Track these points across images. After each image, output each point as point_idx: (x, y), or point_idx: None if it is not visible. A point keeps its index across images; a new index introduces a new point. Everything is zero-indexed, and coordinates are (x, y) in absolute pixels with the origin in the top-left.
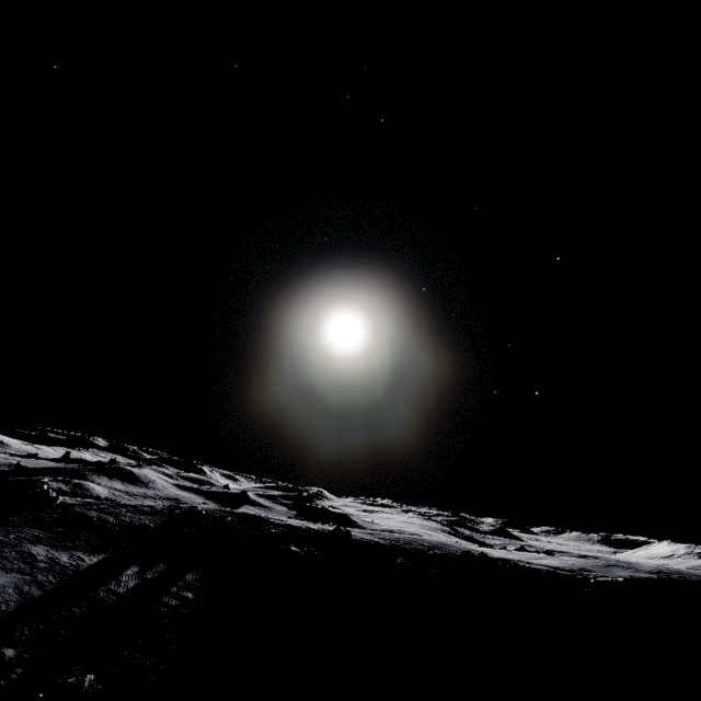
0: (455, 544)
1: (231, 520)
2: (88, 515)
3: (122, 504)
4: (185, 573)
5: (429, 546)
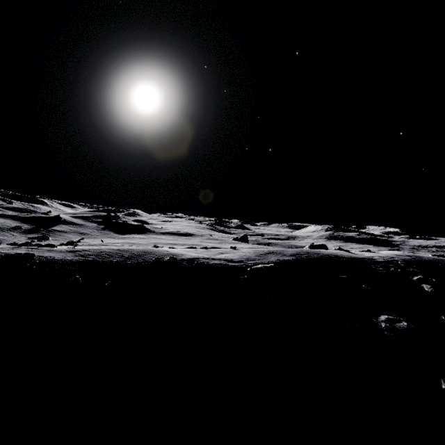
0: (158, 251)
1: None
2: None
3: None
4: None
5: (129, 256)
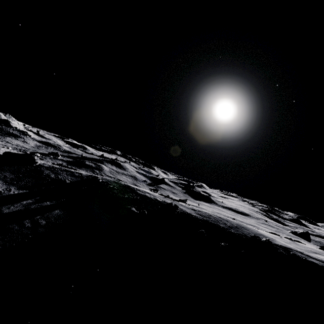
0: (250, 228)
1: (112, 187)
2: (43, 172)
3: (67, 170)
4: (56, 209)
5: (230, 225)
